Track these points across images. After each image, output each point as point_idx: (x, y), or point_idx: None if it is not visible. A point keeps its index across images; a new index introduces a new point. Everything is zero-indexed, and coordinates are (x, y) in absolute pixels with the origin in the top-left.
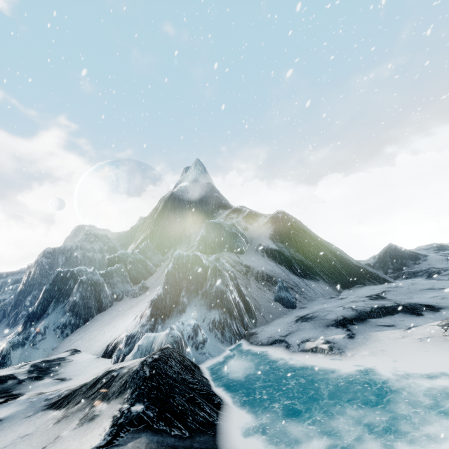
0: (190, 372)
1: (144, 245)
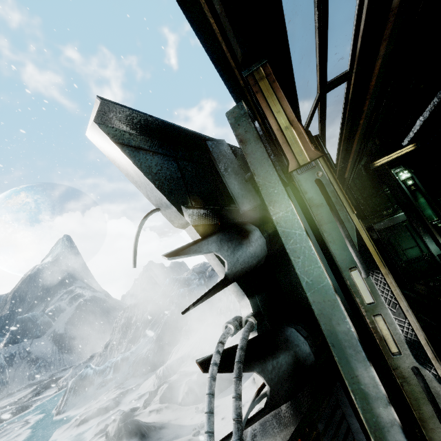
0: None
1: None
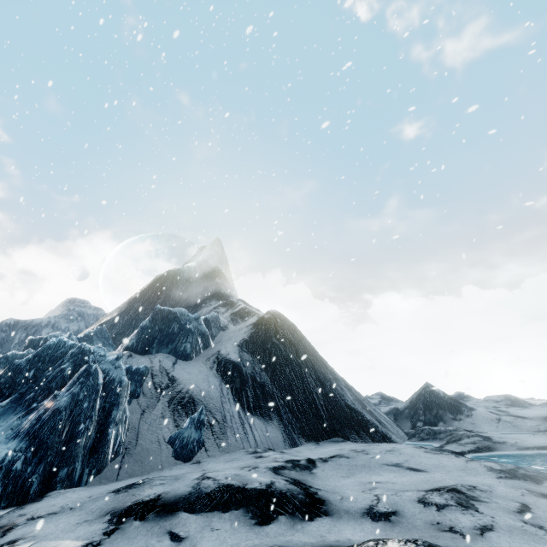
0: None
1: (94, 331)
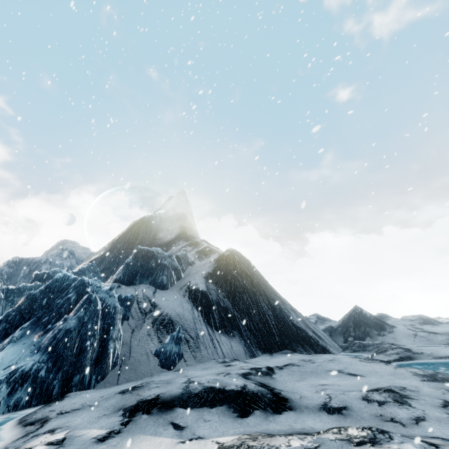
0: None
1: (86, 266)
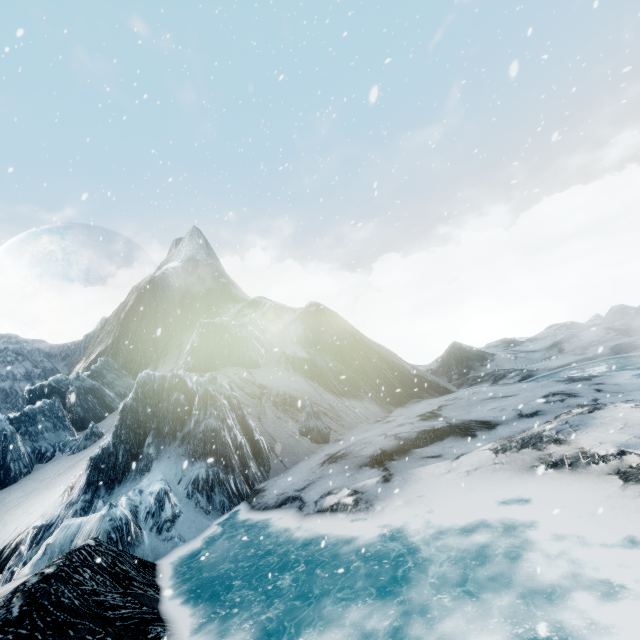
0: (122, 583)
1: (100, 364)
